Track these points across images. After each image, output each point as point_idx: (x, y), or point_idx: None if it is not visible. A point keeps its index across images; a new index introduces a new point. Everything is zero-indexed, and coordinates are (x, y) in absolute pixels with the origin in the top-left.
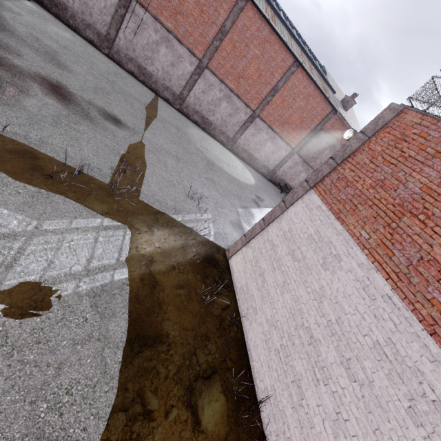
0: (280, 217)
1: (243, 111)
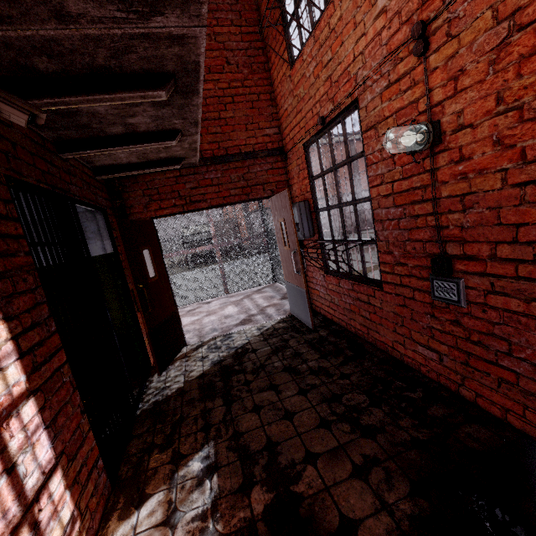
0: None
1: None
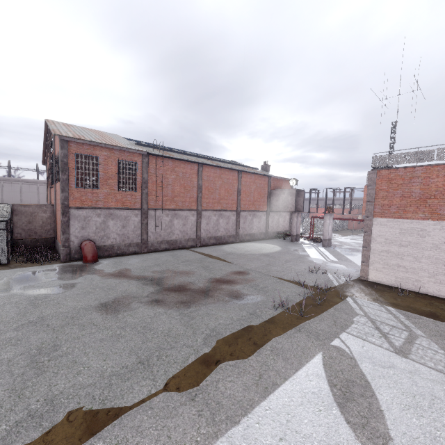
0: (372, 239)
1: (232, 215)
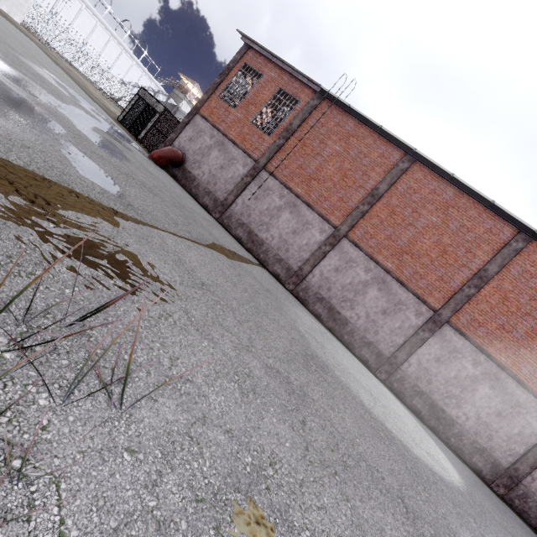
0: None
1: (412, 309)
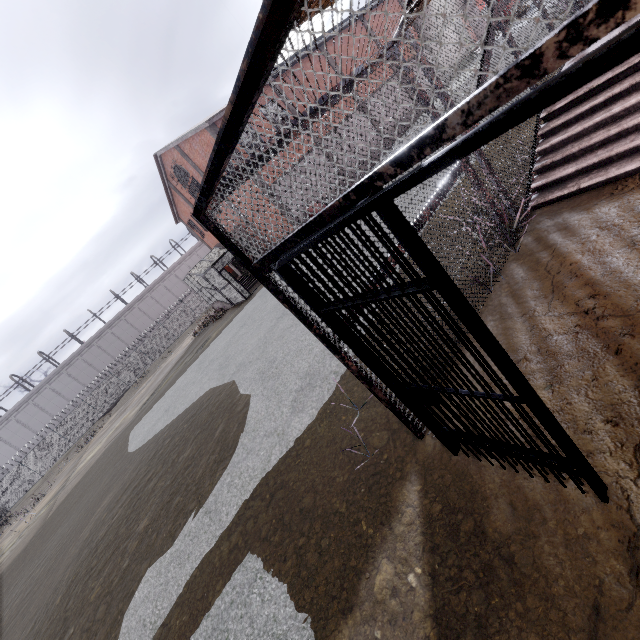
0: None
1: (395, 85)
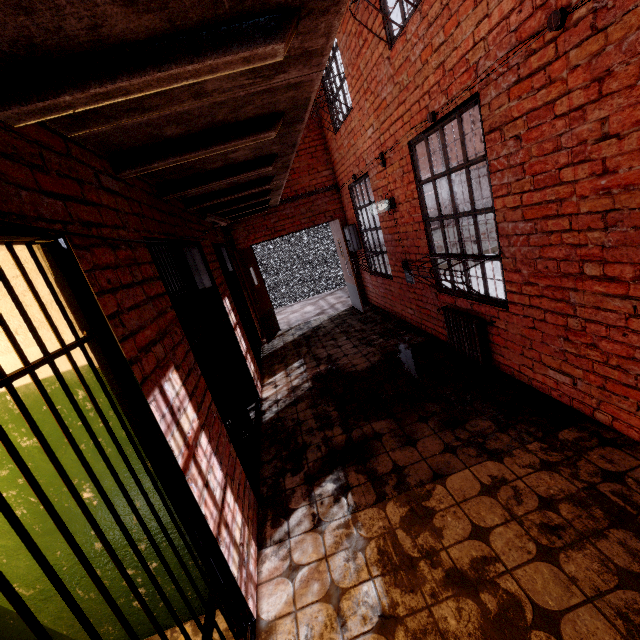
0: None
1: None
